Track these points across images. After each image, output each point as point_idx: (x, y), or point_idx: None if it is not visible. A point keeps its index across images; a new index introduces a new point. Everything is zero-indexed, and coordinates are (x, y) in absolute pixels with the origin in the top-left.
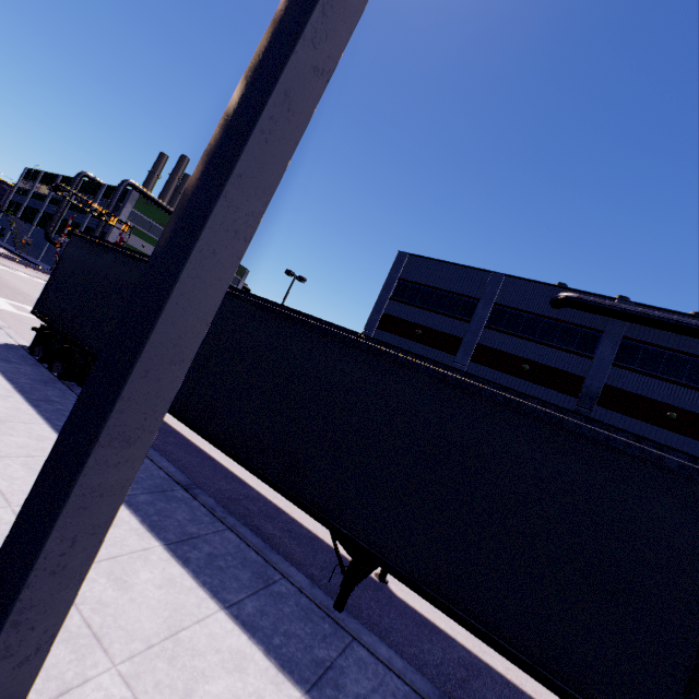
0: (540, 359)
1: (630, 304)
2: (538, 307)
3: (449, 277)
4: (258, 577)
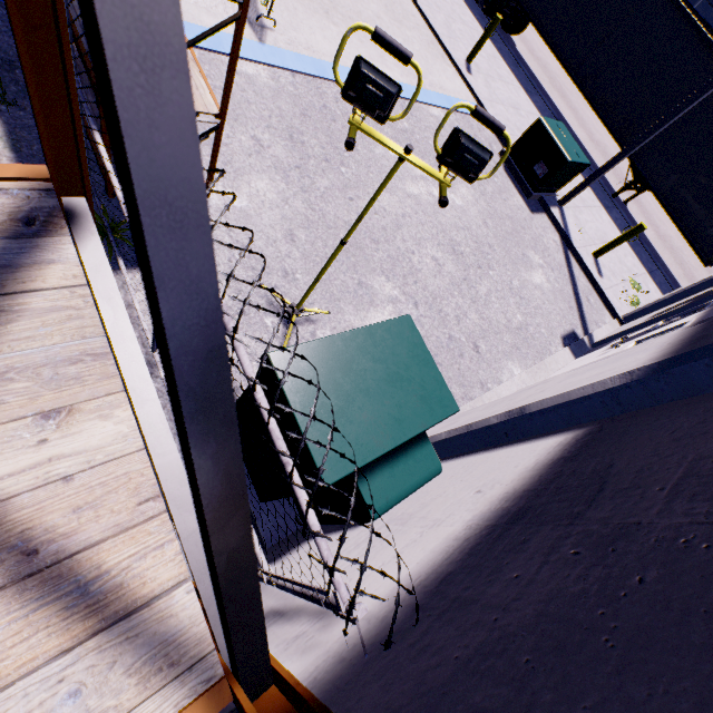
0: None
1: None
2: None
3: None
4: (588, 173)
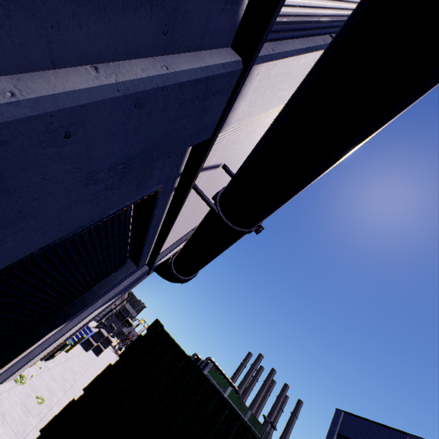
0: None
1: None
2: None
3: (374, 436)
4: None
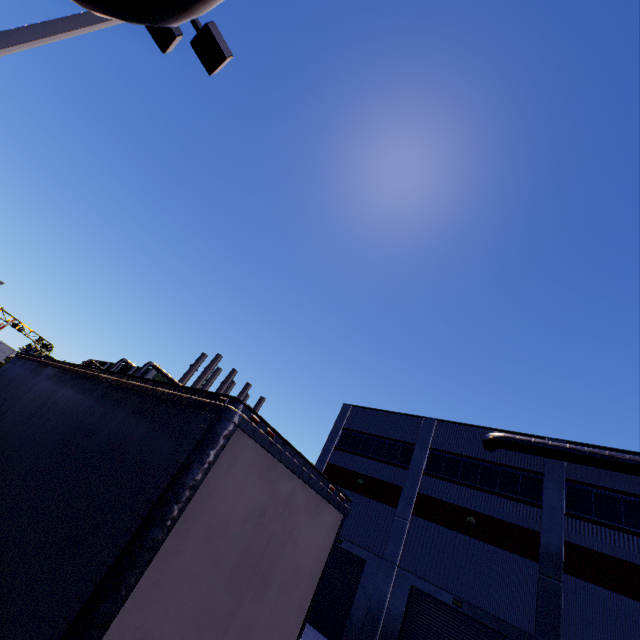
0: (485, 510)
1: (561, 442)
2: (473, 450)
3: (387, 424)
4: None
